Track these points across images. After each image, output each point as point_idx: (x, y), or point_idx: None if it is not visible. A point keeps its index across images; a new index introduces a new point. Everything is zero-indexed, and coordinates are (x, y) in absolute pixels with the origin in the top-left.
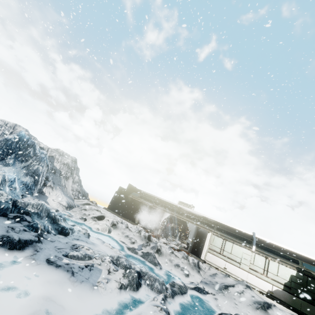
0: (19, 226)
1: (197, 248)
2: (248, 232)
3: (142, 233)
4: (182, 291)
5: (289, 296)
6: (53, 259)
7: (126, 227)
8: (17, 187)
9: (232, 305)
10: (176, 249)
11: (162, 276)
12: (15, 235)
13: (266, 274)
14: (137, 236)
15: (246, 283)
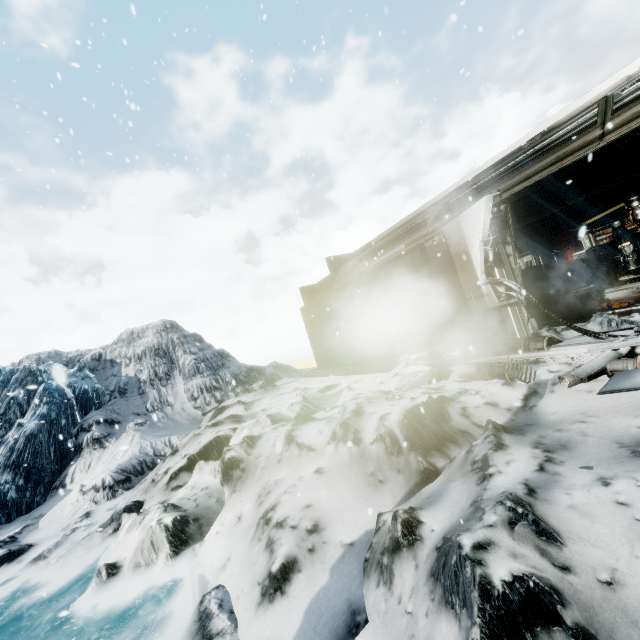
0: None
1: None
2: None
3: (372, 420)
4: None
5: None
6: None
7: (285, 443)
8: None
9: None
10: None
11: None
12: None
13: None
14: (342, 464)
15: None
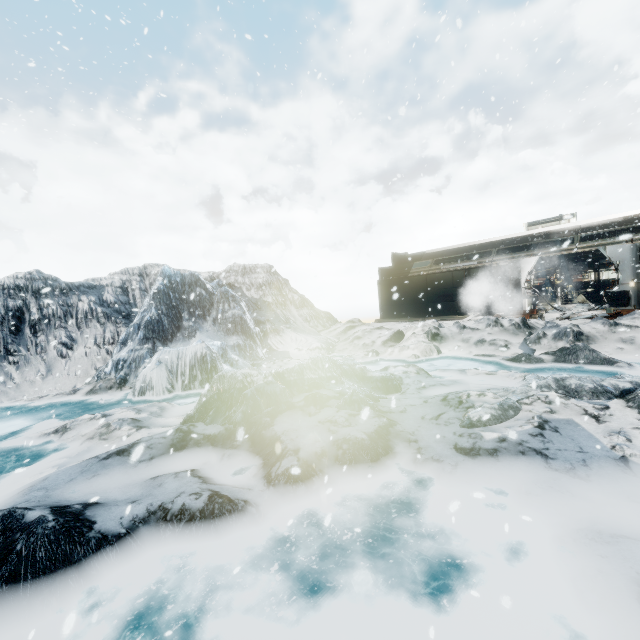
0: (334, 413)
1: None
2: None
3: (504, 321)
4: None
5: None
6: (464, 443)
7: (461, 329)
8: (235, 357)
9: None
10: (608, 315)
11: None
12: (352, 432)
13: None
14: (498, 332)
15: None
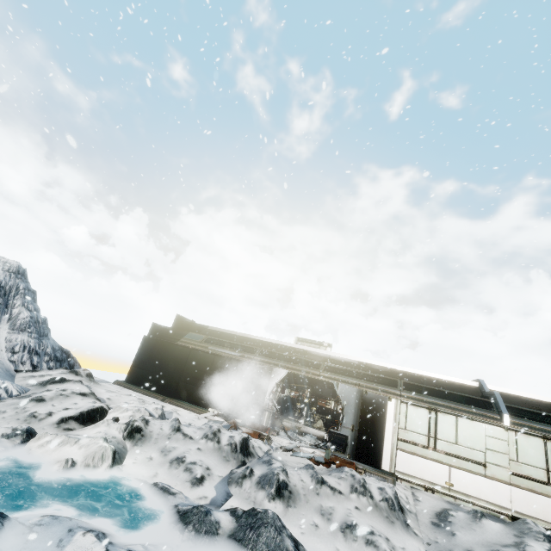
0: None
1: (369, 445)
2: (467, 382)
3: (225, 436)
4: None
5: None
6: None
7: (174, 430)
8: None
9: None
10: (323, 461)
11: None
12: None
13: None
14: (210, 449)
15: (536, 526)
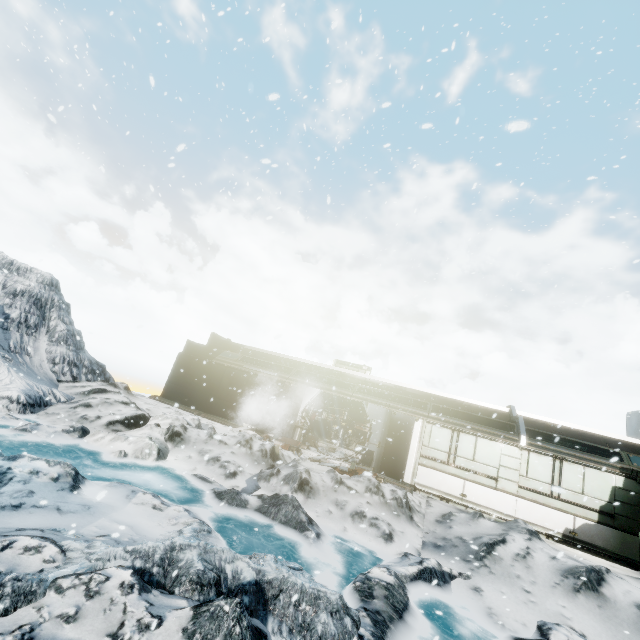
0: None
1: (393, 460)
2: (498, 407)
3: (257, 444)
4: (397, 605)
5: (613, 534)
6: None
7: (210, 437)
8: None
9: (520, 597)
10: (347, 470)
11: (327, 560)
12: None
13: (557, 495)
14: (243, 453)
15: (525, 524)
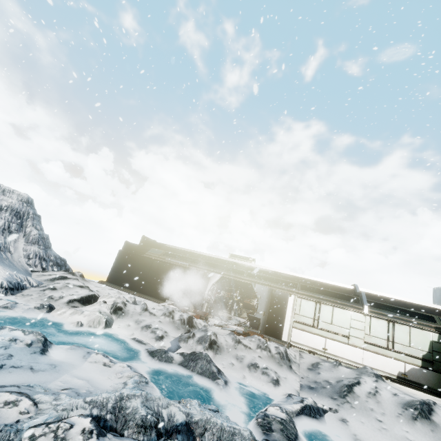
0: None
1: (274, 325)
2: (346, 286)
3: (177, 315)
4: (290, 436)
5: (433, 375)
6: None
7: (143, 310)
8: None
9: (375, 425)
10: (242, 333)
11: (234, 402)
12: None
13: (391, 348)
14: (167, 322)
15: (372, 370)
